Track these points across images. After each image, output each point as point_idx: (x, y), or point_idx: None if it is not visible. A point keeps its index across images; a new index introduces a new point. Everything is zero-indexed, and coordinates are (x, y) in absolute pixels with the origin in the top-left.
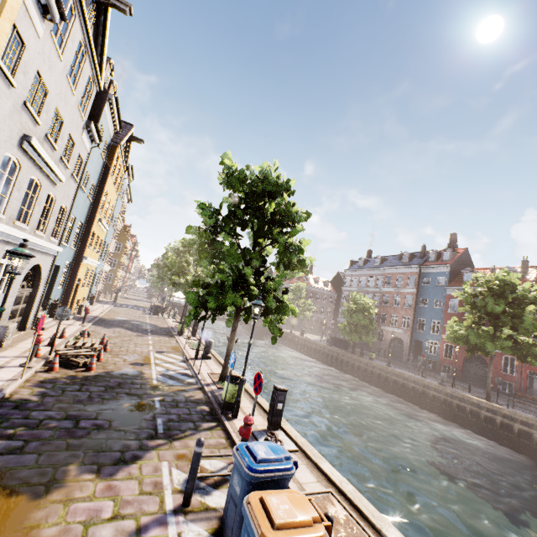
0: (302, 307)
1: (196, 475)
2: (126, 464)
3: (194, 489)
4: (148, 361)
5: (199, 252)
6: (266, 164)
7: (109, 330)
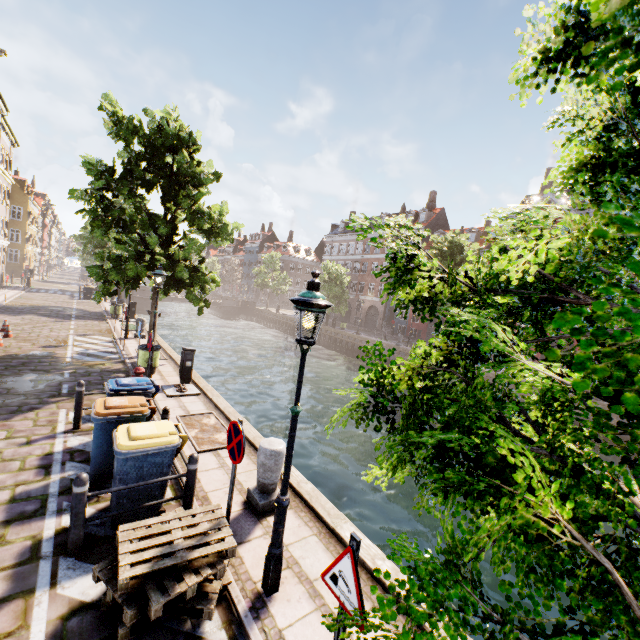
0: (277, 281)
1: (82, 407)
2: (23, 413)
3: (87, 421)
4: (64, 343)
5: (92, 220)
6: (169, 107)
7: (16, 317)
